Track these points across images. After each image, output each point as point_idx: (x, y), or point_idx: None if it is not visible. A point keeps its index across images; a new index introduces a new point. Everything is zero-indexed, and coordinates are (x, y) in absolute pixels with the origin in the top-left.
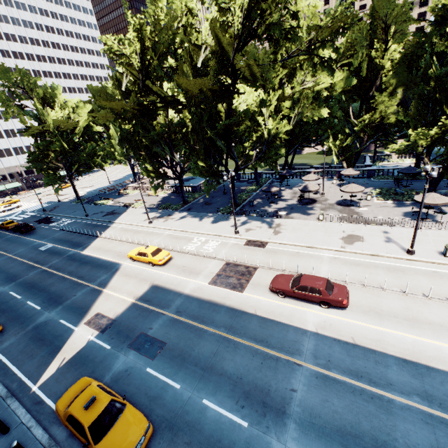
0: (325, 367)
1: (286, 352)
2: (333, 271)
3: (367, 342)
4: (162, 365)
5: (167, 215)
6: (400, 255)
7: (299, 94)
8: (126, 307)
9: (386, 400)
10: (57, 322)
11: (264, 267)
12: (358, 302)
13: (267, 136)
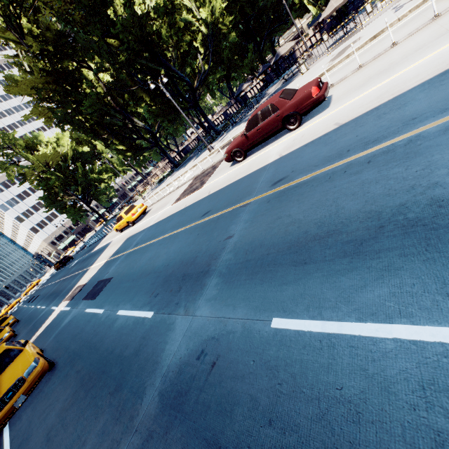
0: (285, 181)
1: (232, 204)
2: None
3: (363, 109)
4: (100, 298)
5: (160, 185)
6: None
7: None
8: (98, 269)
9: (402, 145)
10: (49, 310)
11: None
12: (350, 87)
13: (207, 31)
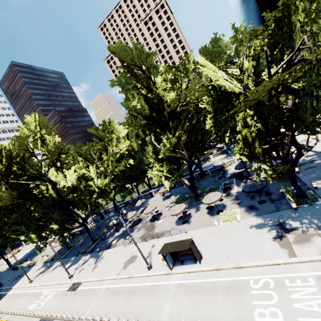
0: None
1: None
2: (94, 308)
3: None
4: None
5: (48, 268)
6: (144, 272)
7: (107, 161)
8: None
9: None
10: None
11: (57, 317)
12: None
13: (99, 190)
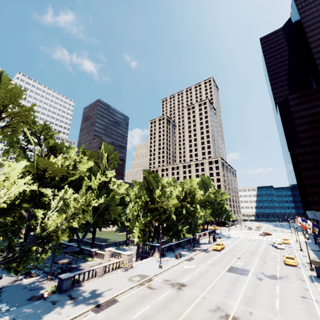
0: None
1: None
2: None
3: None
4: None
5: None
6: None
7: None
8: None
9: None
10: None
11: None
12: None
13: None
